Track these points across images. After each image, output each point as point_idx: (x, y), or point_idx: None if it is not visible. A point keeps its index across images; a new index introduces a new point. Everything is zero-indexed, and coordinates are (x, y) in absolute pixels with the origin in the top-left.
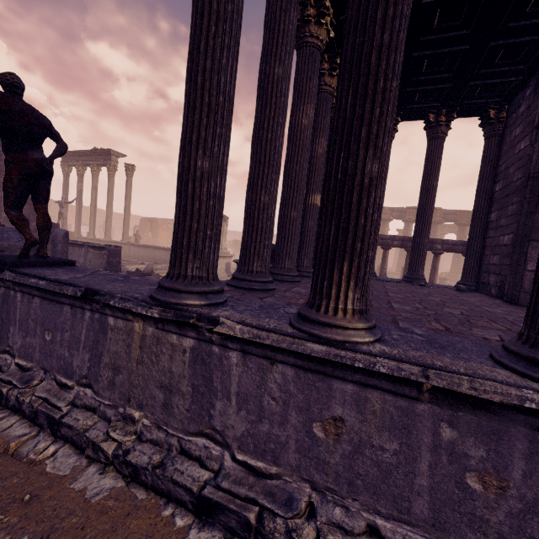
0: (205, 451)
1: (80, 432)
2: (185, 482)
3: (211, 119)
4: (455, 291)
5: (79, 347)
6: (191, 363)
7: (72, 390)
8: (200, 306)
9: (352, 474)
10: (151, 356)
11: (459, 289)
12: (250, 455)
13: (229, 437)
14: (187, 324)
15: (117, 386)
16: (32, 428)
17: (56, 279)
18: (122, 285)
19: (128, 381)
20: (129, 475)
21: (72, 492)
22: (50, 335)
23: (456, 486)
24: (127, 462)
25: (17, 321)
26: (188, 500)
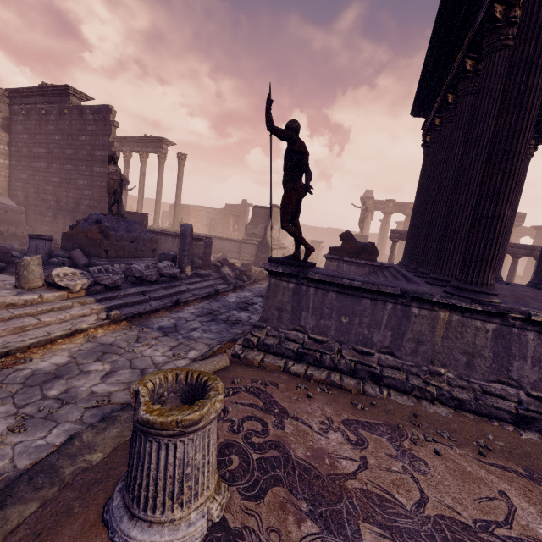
0: (503, 391)
1: (404, 381)
2: (503, 407)
3: (516, 184)
4: (539, 290)
5: (380, 327)
6: (492, 338)
7: (373, 356)
8: (499, 303)
9: None
10: (455, 334)
11: (539, 288)
12: (540, 392)
13: (523, 382)
14: (497, 315)
15: (420, 353)
16: (355, 380)
17: (366, 281)
18: (410, 286)
19: (431, 349)
20: (454, 405)
21: (432, 413)
22: (346, 319)
23: None
24: (453, 398)
25: (309, 308)
26: (507, 417)
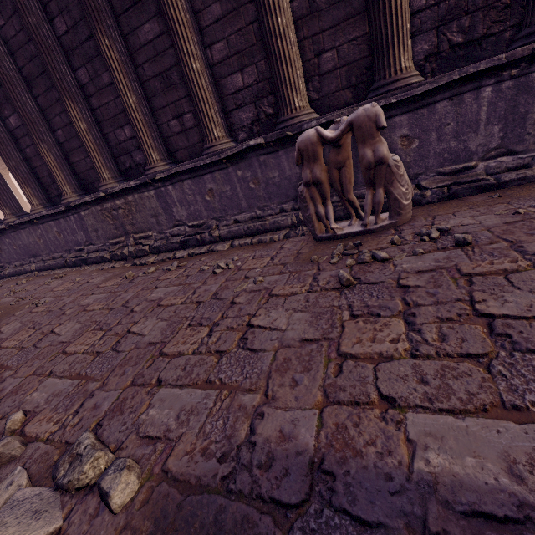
0: None
1: None
2: None
3: None
4: None
5: None
6: None
7: None
8: None
9: (8, 257)
10: None
11: None
12: None
13: None
14: None
15: None
16: None
17: None
18: None
19: None
20: None
21: None
22: None
23: (15, 250)
24: None
25: None
26: None
